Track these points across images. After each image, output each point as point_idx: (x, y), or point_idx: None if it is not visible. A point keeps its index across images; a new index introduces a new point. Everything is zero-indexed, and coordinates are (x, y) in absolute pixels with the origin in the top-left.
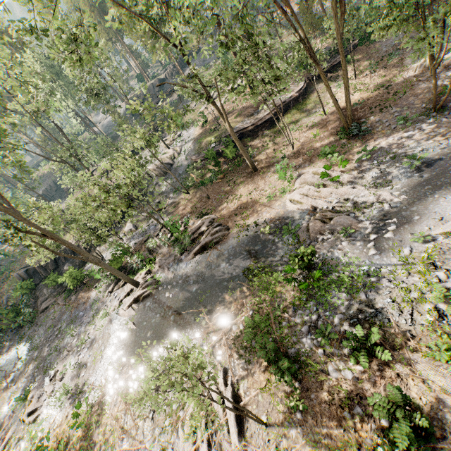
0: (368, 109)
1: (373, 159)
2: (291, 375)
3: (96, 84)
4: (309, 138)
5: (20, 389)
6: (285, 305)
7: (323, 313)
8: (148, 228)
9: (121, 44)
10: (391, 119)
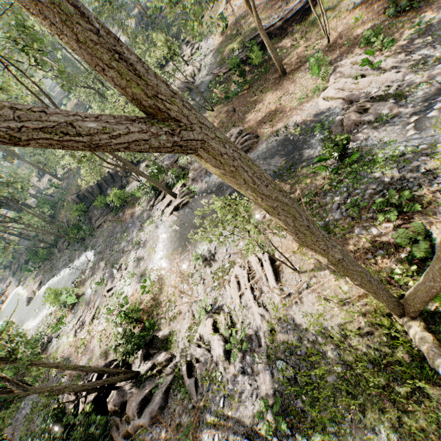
0: None
1: (427, 35)
2: None
3: None
4: (348, 25)
5: (96, 279)
6: (315, 191)
7: (353, 192)
8: None
9: None
10: None
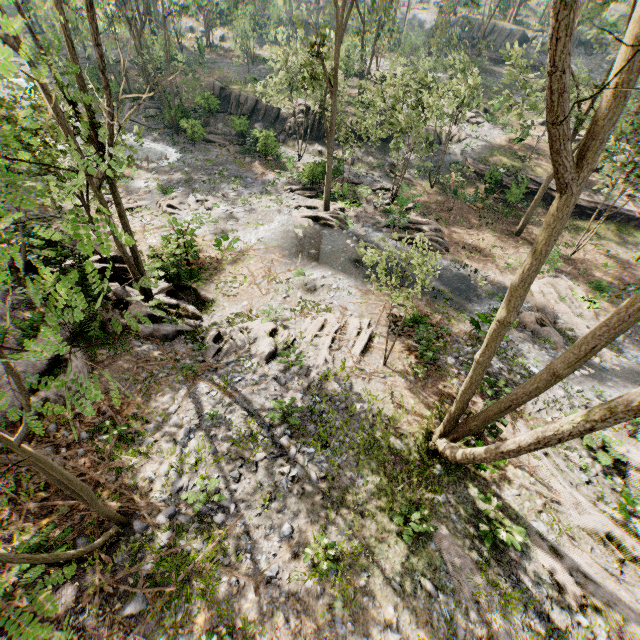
0: None
1: (629, 329)
2: (422, 363)
3: None
4: (596, 261)
5: (160, 181)
6: (451, 333)
7: None
8: (364, 176)
9: None
10: None
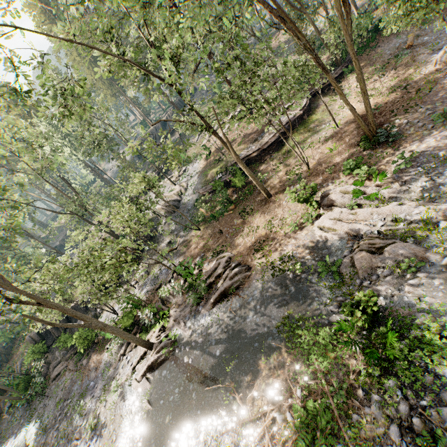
0: (389, 113)
1: (416, 166)
2: None
3: (98, 134)
4: (324, 154)
5: None
6: (348, 384)
7: (415, 402)
8: (160, 273)
9: (124, 96)
10: (423, 118)
